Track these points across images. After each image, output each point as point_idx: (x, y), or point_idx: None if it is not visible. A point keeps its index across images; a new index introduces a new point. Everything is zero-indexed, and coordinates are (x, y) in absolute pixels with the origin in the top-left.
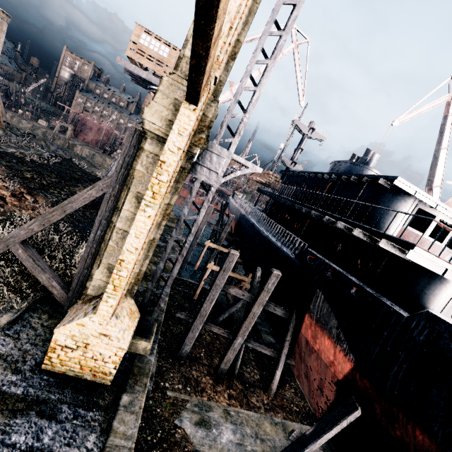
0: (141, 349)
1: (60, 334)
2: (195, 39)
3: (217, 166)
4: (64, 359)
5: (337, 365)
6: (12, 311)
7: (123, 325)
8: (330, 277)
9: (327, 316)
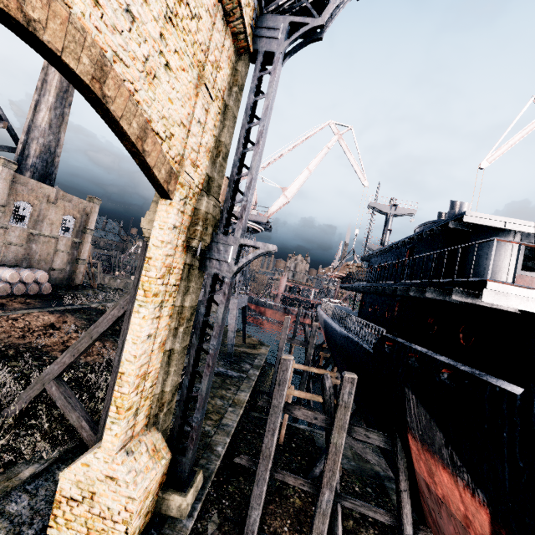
0: (175, 509)
1: (65, 480)
2: (122, 142)
3: (226, 255)
4: (70, 519)
5: (473, 520)
6: (40, 462)
7: (137, 465)
8: (416, 365)
9: (429, 429)
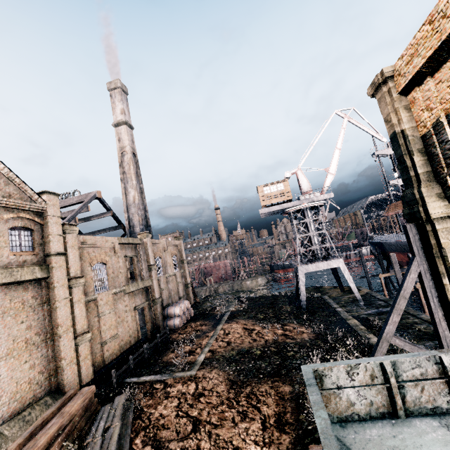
0: None
1: None
2: None
3: None
4: None
5: None
6: None
7: None
8: None
9: None
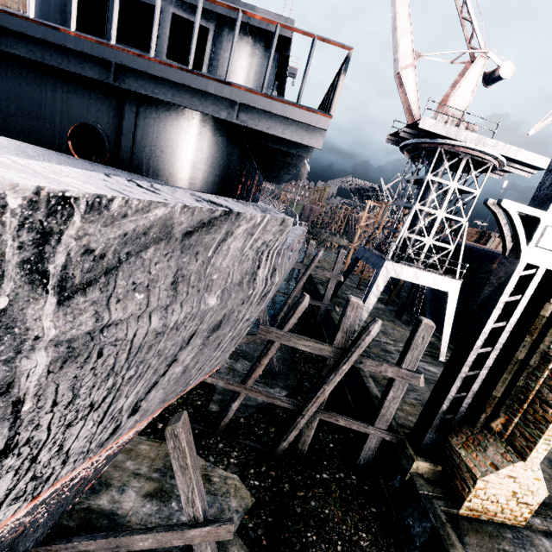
0: None
1: None
2: None
3: None
4: None
5: None
6: None
7: None
8: None
9: None
